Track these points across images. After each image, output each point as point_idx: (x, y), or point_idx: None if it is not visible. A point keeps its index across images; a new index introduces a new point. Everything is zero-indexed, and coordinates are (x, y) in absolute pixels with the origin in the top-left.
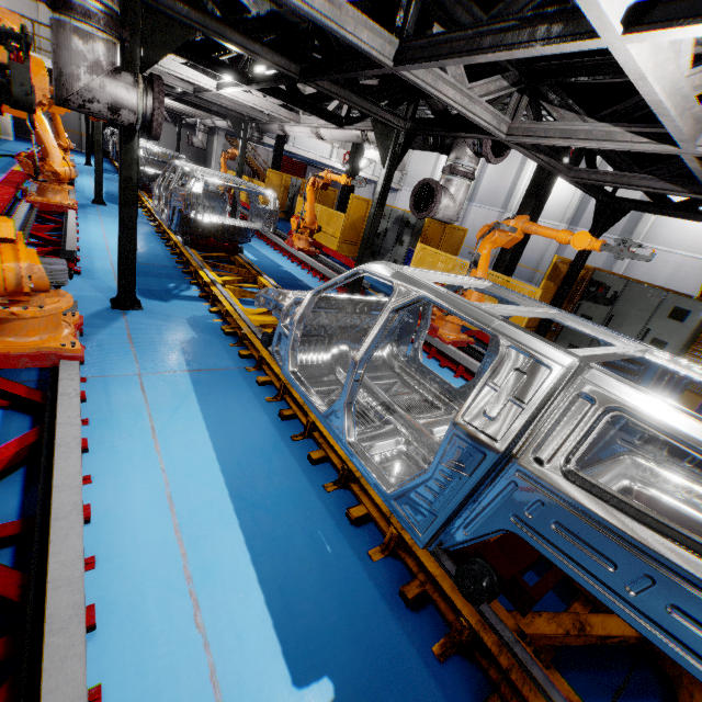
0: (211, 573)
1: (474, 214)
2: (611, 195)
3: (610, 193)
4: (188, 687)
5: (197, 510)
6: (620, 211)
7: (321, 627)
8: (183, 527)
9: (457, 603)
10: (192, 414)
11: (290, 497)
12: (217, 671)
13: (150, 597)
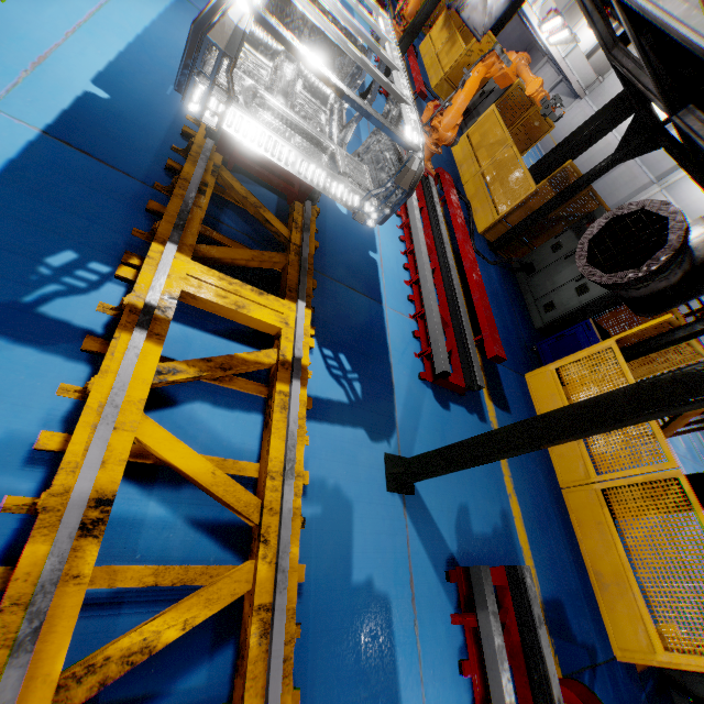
0: (92, 36)
1: (626, 168)
2: (658, 122)
3: (658, 117)
4: (43, 36)
5: (111, 23)
6: (654, 144)
7: (126, 92)
8: (96, 18)
9: (199, 136)
10: (158, 6)
11: (172, 71)
12: (61, 47)
13: (54, 11)
